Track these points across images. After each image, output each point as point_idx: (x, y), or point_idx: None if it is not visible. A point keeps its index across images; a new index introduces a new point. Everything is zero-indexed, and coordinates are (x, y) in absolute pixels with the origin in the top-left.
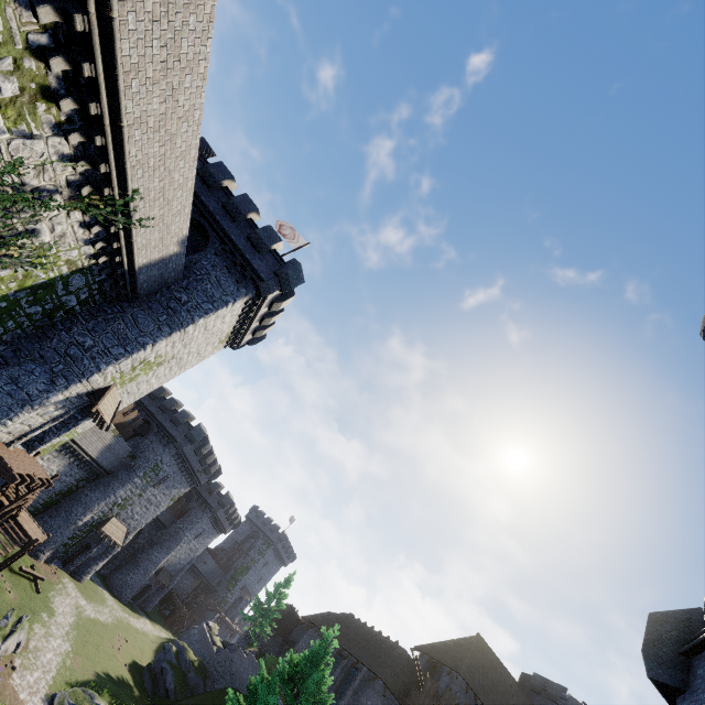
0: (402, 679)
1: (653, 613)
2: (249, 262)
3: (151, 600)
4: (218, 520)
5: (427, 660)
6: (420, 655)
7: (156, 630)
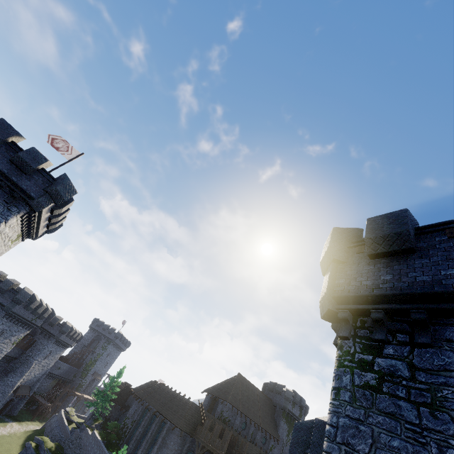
0: (192, 421)
1: (297, 422)
2: (16, 184)
3: (16, 408)
4: (62, 342)
5: (211, 397)
6: (206, 395)
7: (24, 427)
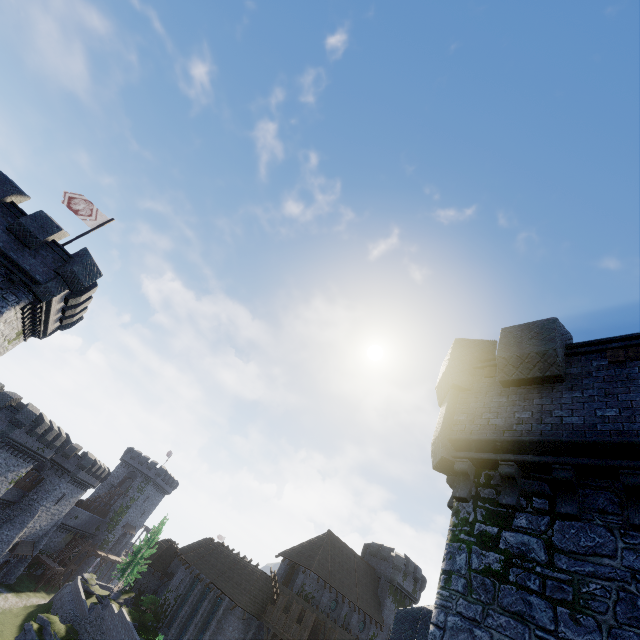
0: (260, 597)
1: (400, 610)
2: (15, 262)
3: (13, 573)
4: (81, 480)
5: (288, 564)
6: (282, 561)
7: (23, 600)
